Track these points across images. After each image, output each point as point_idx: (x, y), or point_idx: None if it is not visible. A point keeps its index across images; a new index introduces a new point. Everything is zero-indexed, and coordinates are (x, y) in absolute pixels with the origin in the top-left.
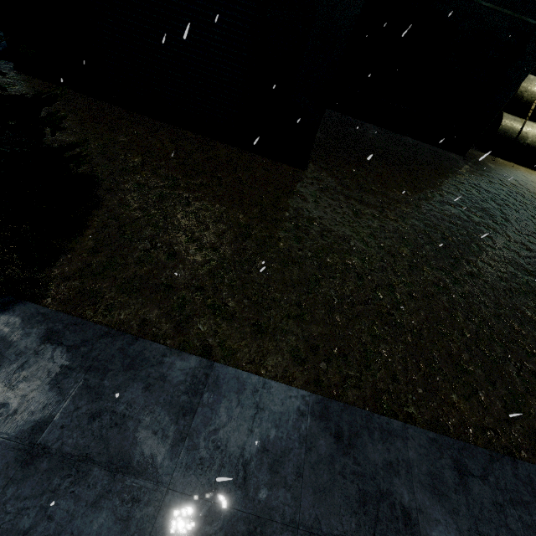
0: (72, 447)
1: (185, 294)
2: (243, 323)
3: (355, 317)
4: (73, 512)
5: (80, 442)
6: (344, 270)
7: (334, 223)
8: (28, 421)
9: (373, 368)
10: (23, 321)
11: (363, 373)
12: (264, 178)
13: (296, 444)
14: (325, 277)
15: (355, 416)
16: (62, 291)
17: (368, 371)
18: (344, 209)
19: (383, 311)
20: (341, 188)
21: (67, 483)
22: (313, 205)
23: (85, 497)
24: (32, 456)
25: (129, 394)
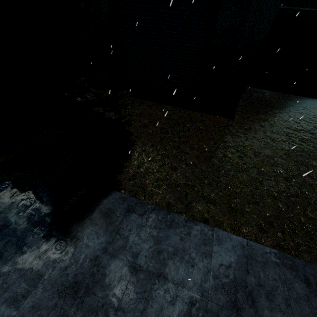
0: (152, 268)
1: (186, 189)
2: (222, 206)
3: (292, 205)
4: (161, 305)
5: (156, 266)
6: (275, 175)
7: (260, 147)
8: (129, 251)
9: (315, 239)
10: (116, 200)
11: (309, 242)
12: (211, 125)
13: (279, 284)
14: (264, 180)
15: (315, 270)
16: (127, 186)
17: (312, 241)
18: (264, 139)
19: (311, 201)
20: (258, 127)
21: (155, 288)
22: (244, 138)
23: (166, 297)
24: (135, 270)
25: (173, 242)
